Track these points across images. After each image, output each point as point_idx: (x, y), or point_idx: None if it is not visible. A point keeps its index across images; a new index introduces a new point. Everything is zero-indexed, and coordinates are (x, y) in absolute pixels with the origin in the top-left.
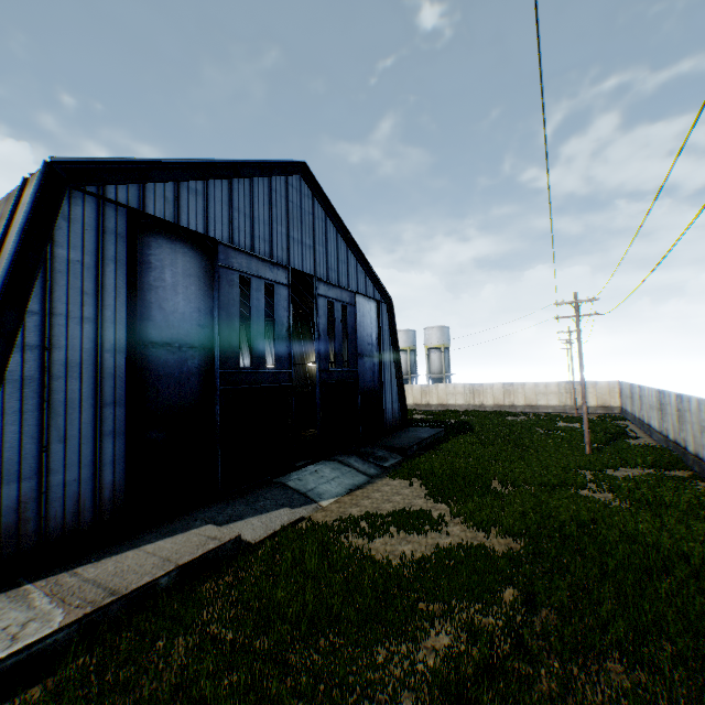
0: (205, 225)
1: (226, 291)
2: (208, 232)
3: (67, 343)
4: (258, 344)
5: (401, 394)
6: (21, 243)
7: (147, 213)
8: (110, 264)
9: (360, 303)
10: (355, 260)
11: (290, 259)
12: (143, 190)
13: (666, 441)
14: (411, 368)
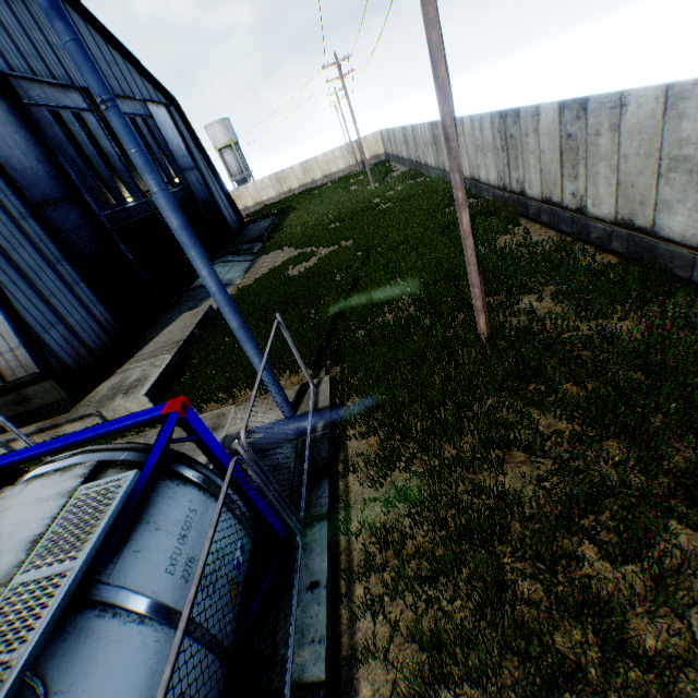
0: None
1: (52, 133)
2: None
3: None
4: (110, 182)
5: (229, 200)
6: None
7: None
8: None
9: (154, 113)
10: (121, 58)
11: (71, 76)
12: None
13: (413, 163)
14: None
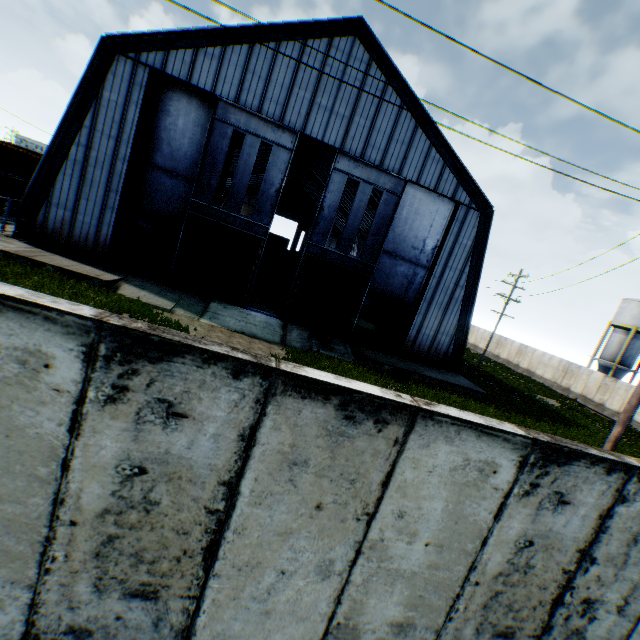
0: (214, 85)
1: (217, 141)
2: (215, 92)
3: (100, 148)
4: (238, 192)
5: (463, 332)
6: (81, 86)
7: (164, 73)
8: (133, 107)
9: (417, 197)
10: (428, 144)
11: (307, 126)
12: (168, 56)
13: None
14: (624, 357)
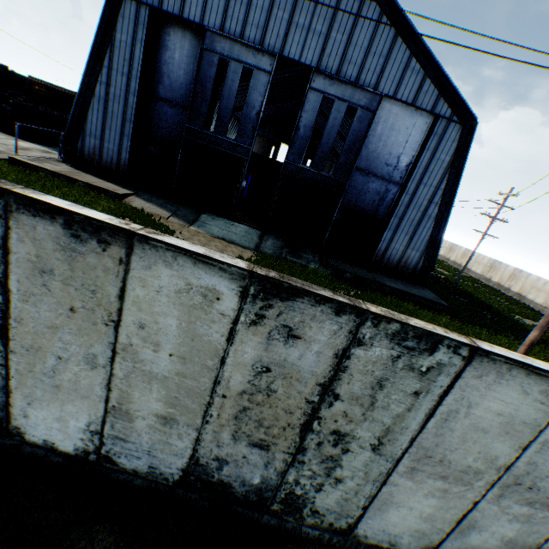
0: (202, 16)
1: (205, 70)
2: (203, 23)
3: (116, 85)
4: (224, 117)
5: (434, 248)
6: (99, 31)
7: (161, 10)
8: (139, 45)
9: (393, 112)
10: (407, 54)
11: (285, 48)
12: None
13: None
14: None
